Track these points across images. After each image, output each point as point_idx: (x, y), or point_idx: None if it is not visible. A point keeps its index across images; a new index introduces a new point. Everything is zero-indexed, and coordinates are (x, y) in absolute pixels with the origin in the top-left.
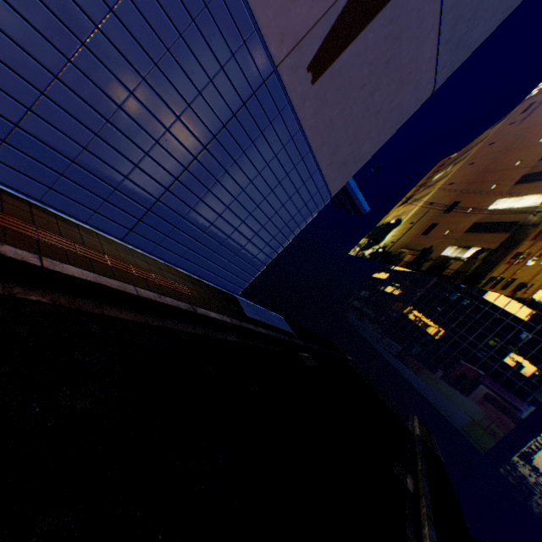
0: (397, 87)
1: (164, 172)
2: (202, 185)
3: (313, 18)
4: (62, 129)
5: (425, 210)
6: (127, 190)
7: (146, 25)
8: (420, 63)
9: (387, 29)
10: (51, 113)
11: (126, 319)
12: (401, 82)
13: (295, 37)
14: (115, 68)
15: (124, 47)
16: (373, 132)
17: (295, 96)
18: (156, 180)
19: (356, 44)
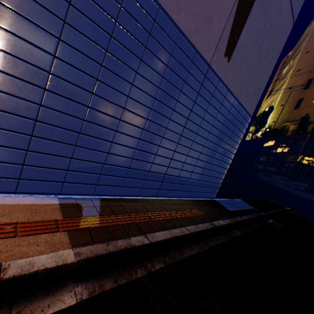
0: (272, 35)
1: (168, 150)
2: (186, 147)
3: (221, 27)
4: (121, 155)
5: (287, 93)
6: (153, 169)
7: (147, 82)
8: (282, 14)
9: (260, 8)
10: (116, 149)
11: (194, 253)
12: (274, 31)
13: (215, 43)
14: (138, 111)
15: (140, 99)
16: (265, 68)
17: (221, 73)
18: (165, 157)
19: (245, 27)
